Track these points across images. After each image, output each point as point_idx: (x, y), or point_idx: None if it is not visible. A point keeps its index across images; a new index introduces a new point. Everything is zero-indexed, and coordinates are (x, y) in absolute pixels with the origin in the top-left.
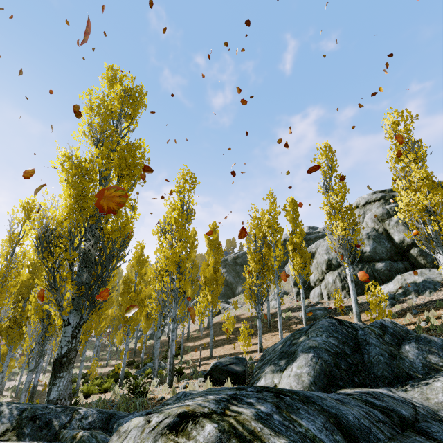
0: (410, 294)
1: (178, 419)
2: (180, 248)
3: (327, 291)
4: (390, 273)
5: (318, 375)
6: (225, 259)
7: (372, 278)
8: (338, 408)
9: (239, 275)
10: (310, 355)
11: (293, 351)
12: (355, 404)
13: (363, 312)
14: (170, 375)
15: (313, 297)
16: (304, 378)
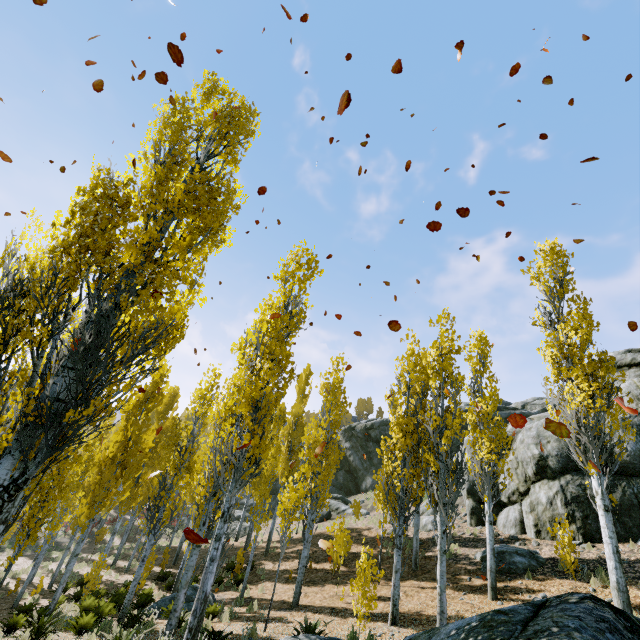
0: None
1: None
2: (265, 374)
3: (535, 519)
4: None
5: None
6: (352, 427)
7: (635, 510)
8: None
9: (371, 458)
10: None
11: None
12: None
13: None
14: None
15: (504, 525)
16: None
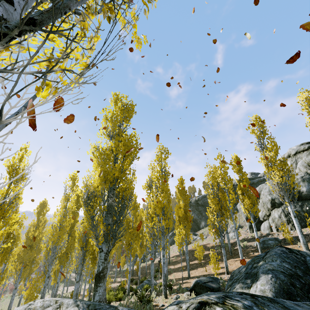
0: None
1: (199, 304)
2: (163, 197)
3: (275, 224)
4: None
5: (278, 291)
6: (190, 202)
7: None
8: (295, 307)
9: (201, 213)
10: (269, 275)
11: (255, 272)
12: (308, 308)
13: (309, 242)
14: (165, 289)
15: (263, 230)
16: (268, 293)
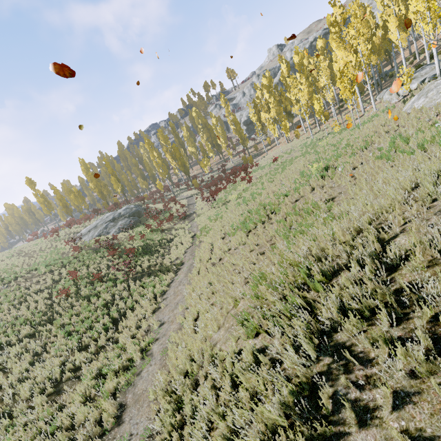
0: None
1: None
2: None
3: None
4: None
5: None
6: (289, 64)
7: None
8: None
9: None
10: None
11: None
12: None
13: None
14: None
15: None
16: None
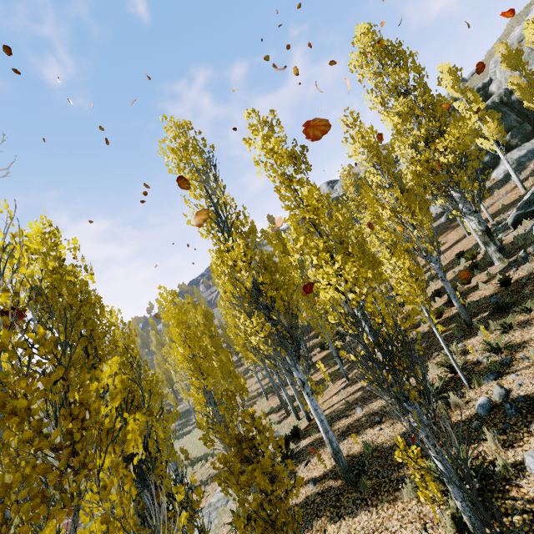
0: (525, 163)
1: None
2: None
3: None
4: (495, 161)
5: None
6: None
7: (484, 170)
8: None
9: None
10: None
11: None
12: None
13: (501, 188)
14: None
15: (436, 209)
16: None
